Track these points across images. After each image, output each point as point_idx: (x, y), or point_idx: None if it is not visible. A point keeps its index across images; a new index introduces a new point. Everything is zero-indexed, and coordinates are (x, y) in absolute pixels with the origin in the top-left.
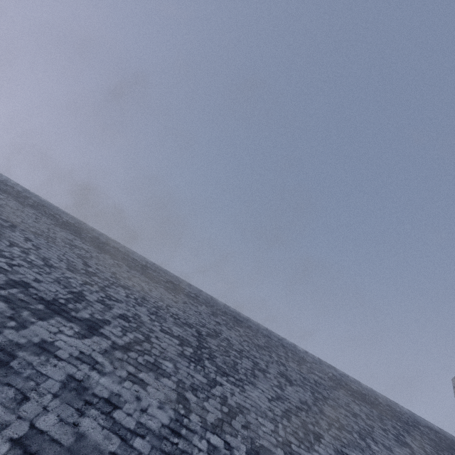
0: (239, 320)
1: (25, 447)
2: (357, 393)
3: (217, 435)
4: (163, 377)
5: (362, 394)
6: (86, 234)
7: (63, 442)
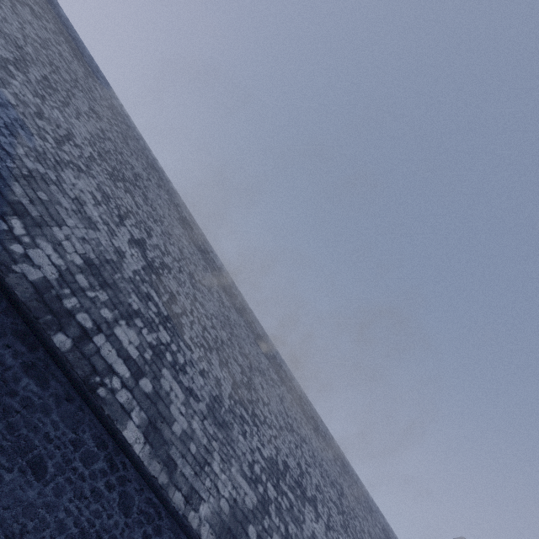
0: (344, 464)
1: None
2: None
3: None
4: None
5: None
6: (270, 353)
7: None
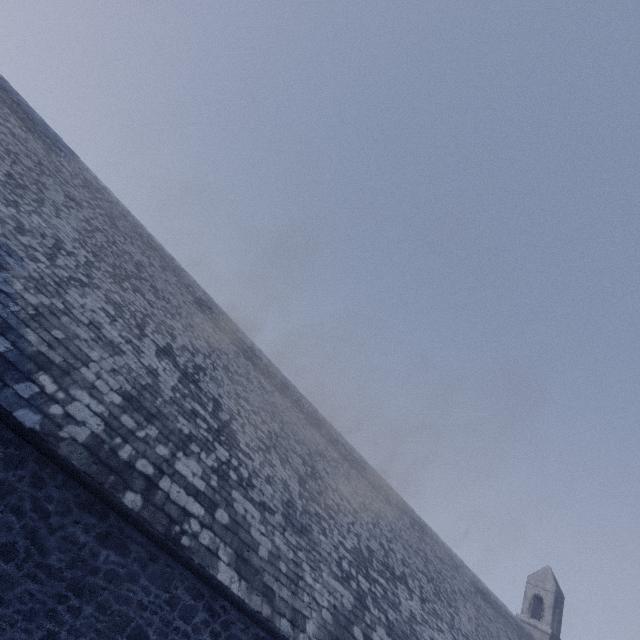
0: (422, 526)
1: None
2: (483, 594)
3: None
4: (442, 622)
5: (484, 593)
6: (324, 430)
7: None
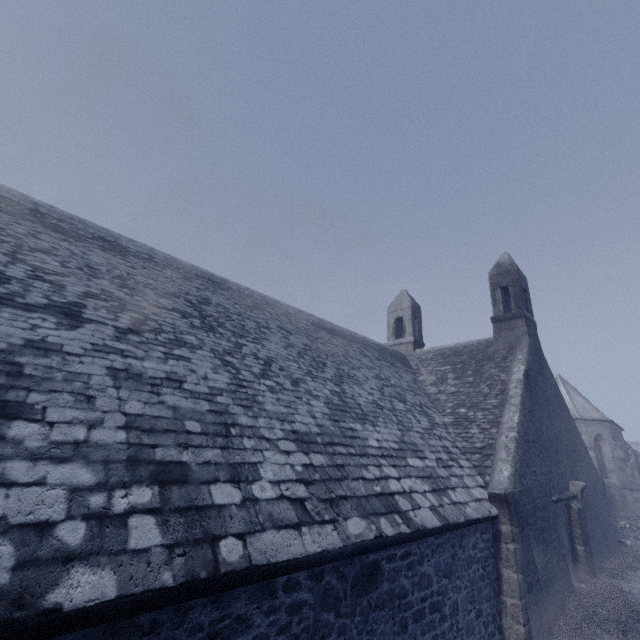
0: (217, 282)
1: (139, 428)
2: (332, 331)
3: (268, 380)
4: (196, 350)
5: (335, 331)
6: None
7: (165, 416)
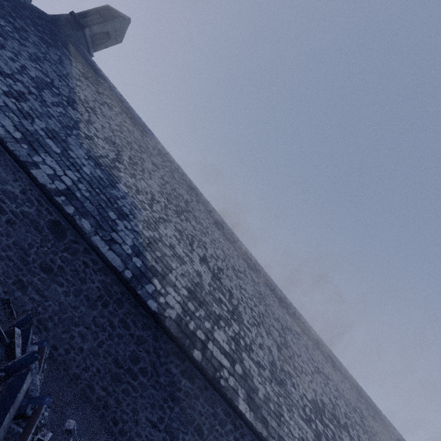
0: (358, 389)
1: None
2: None
3: None
4: None
5: None
6: (290, 311)
7: None
